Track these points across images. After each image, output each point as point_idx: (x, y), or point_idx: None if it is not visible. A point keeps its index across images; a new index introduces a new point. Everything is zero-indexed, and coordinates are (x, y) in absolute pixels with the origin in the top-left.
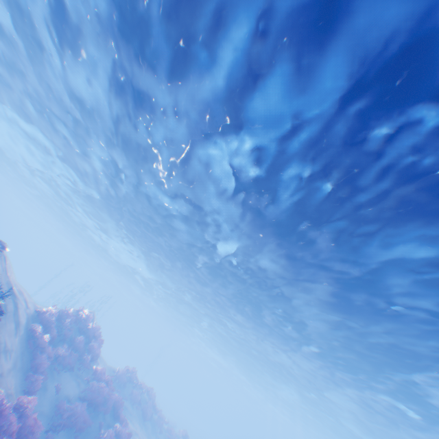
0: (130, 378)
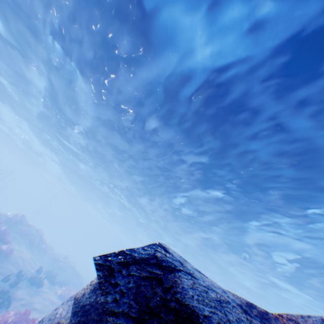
0: (21, 221)
